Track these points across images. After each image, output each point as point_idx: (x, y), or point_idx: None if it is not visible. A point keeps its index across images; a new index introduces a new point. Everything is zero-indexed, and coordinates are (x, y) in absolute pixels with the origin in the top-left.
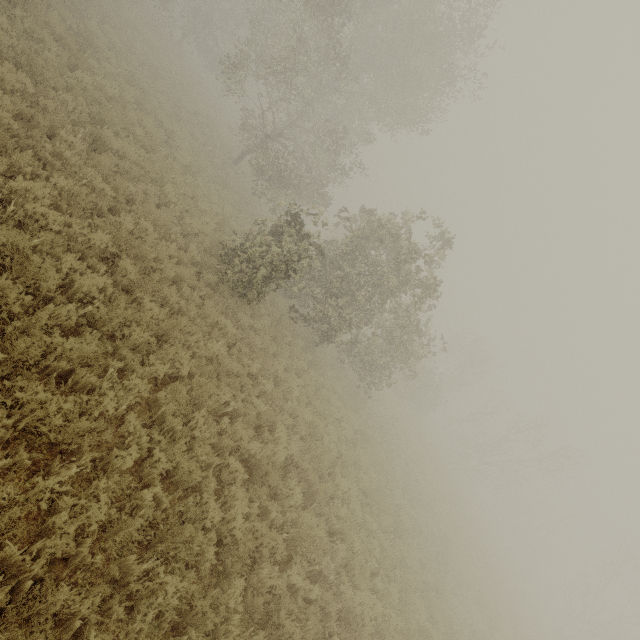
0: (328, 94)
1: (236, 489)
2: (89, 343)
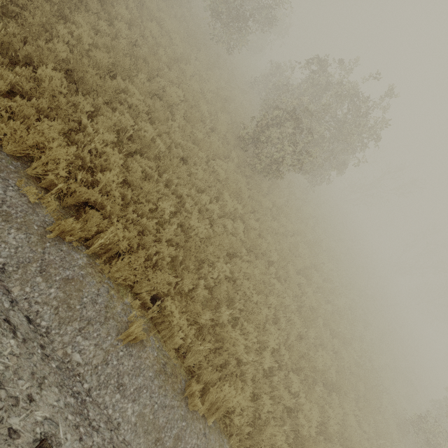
0: None
1: (307, 289)
2: (253, 261)
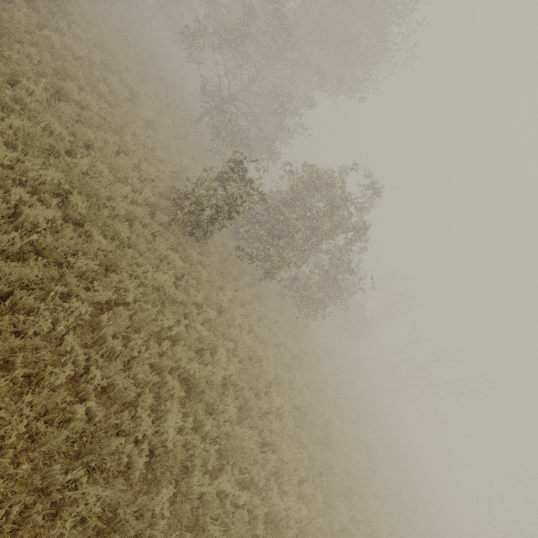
0: (276, 61)
1: (171, 405)
2: (32, 268)
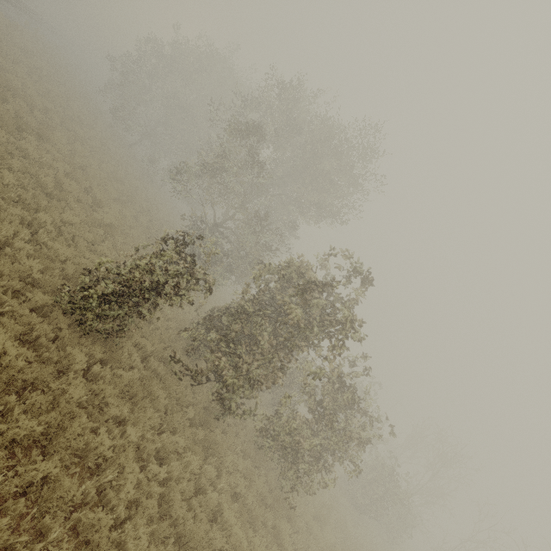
0: (256, 192)
1: None
2: None
